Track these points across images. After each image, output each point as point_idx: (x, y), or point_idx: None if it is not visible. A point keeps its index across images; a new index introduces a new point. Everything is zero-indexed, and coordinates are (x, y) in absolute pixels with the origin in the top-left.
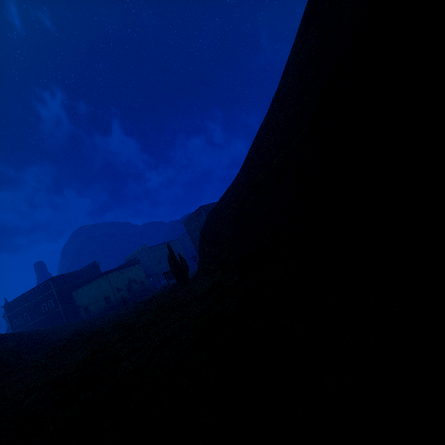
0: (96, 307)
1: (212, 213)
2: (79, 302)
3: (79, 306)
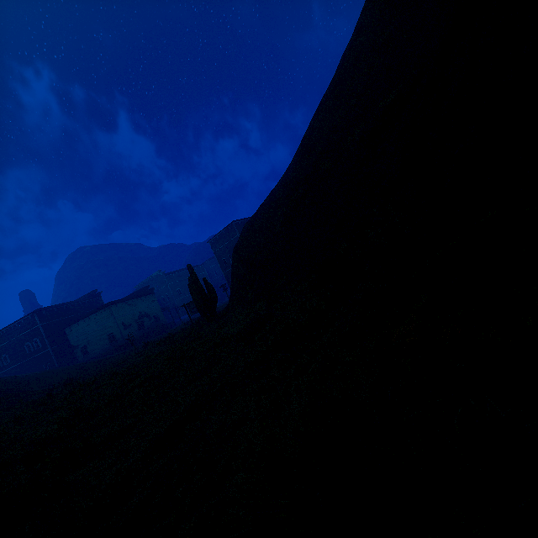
0: (97, 348)
1: (250, 223)
2: (75, 341)
3: (75, 347)
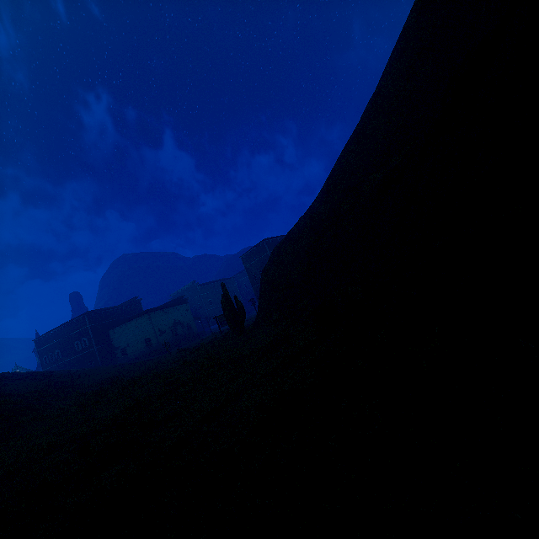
0: (135, 350)
1: (278, 248)
2: (116, 342)
3: (116, 348)
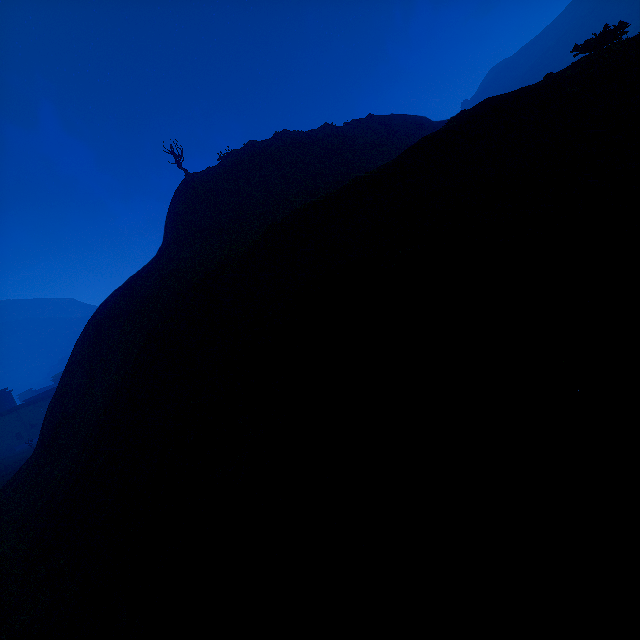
0: (6, 444)
1: None
2: None
3: None
